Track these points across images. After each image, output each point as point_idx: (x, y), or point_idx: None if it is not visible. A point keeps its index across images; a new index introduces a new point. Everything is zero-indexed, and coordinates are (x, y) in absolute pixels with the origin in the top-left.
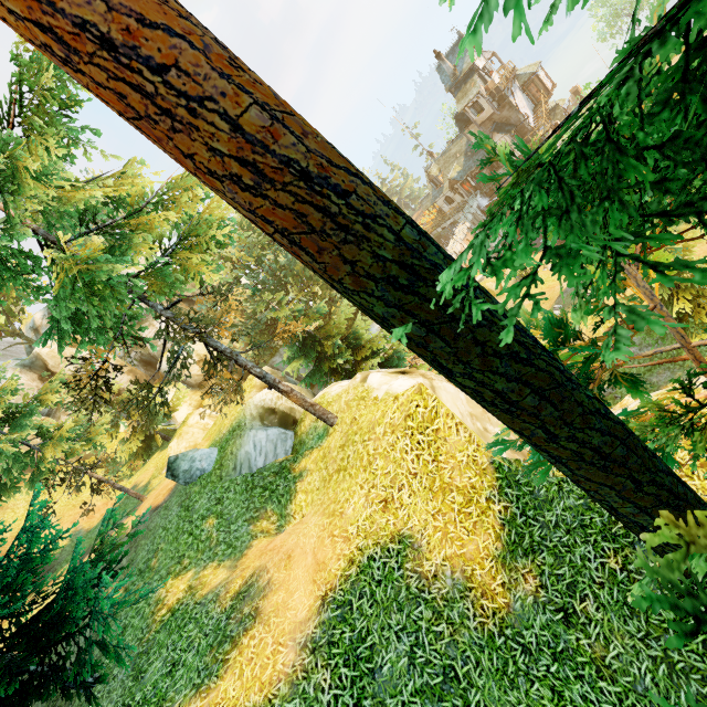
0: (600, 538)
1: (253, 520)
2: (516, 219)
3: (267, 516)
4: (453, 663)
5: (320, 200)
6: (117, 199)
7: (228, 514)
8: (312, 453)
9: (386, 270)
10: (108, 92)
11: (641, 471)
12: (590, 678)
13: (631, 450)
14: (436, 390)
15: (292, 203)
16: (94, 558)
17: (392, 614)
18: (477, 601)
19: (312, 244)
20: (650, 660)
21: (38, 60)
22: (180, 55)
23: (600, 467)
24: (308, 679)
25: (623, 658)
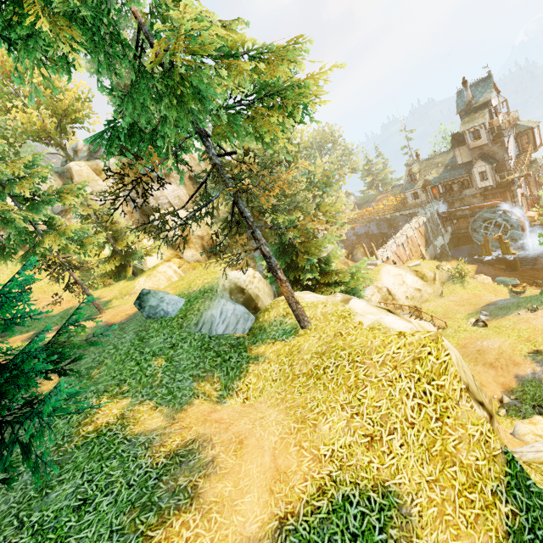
0: None
1: (198, 379)
2: None
3: (212, 381)
4: None
5: None
6: None
7: (177, 361)
8: (274, 343)
9: None
10: None
11: None
12: None
13: None
14: None
15: None
16: (50, 347)
17: None
18: None
19: None
20: None
21: None
22: None
23: None
24: None
25: None
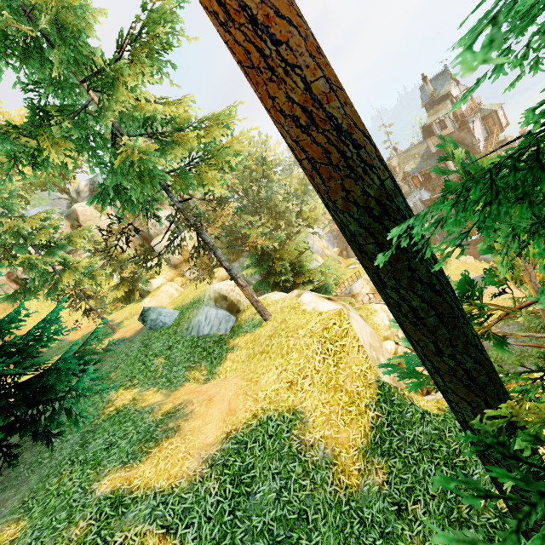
0: (442, 463)
1: (190, 369)
2: (464, 192)
3: (200, 369)
4: (307, 509)
5: (342, 146)
6: (170, 117)
7: (173, 358)
8: (245, 335)
9: (367, 202)
10: (240, 48)
11: (494, 398)
12: None
13: (491, 381)
14: (350, 319)
15: (324, 143)
16: (77, 356)
17: (274, 461)
18: (337, 474)
19: (326, 172)
20: None
21: (156, 11)
22: (291, 38)
23: (466, 385)
24: (202, 483)
25: None
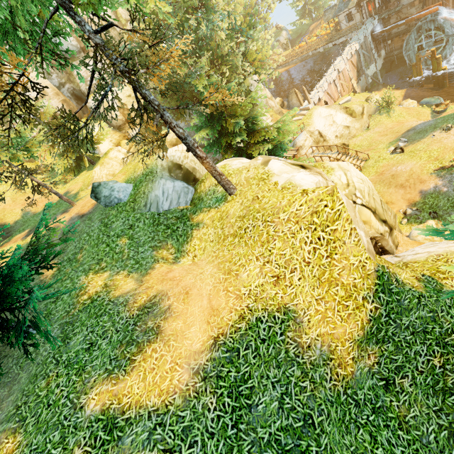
0: (434, 343)
1: (156, 248)
2: None
3: (167, 248)
4: (311, 412)
5: None
6: None
7: (137, 238)
8: (209, 211)
9: None
10: None
11: None
12: (393, 428)
13: None
14: None
15: None
16: (30, 250)
17: (271, 368)
18: (334, 369)
19: None
20: (437, 425)
21: None
22: None
23: None
24: (198, 399)
25: (418, 419)
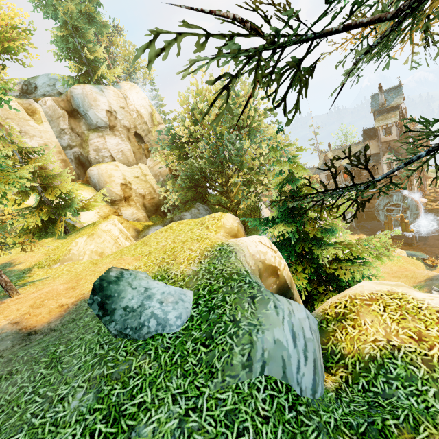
0: None
1: None
2: None
3: None
4: None
5: None
6: None
7: None
8: None
9: None
10: None
11: None
12: None
13: None
14: None
15: None
16: None
17: None
18: None
19: None
20: None
21: None
22: None
23: None
24: None
25: None
